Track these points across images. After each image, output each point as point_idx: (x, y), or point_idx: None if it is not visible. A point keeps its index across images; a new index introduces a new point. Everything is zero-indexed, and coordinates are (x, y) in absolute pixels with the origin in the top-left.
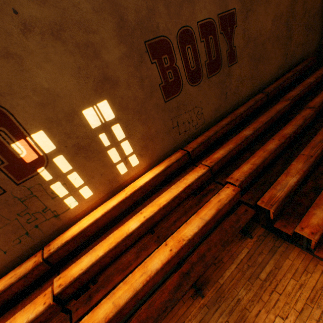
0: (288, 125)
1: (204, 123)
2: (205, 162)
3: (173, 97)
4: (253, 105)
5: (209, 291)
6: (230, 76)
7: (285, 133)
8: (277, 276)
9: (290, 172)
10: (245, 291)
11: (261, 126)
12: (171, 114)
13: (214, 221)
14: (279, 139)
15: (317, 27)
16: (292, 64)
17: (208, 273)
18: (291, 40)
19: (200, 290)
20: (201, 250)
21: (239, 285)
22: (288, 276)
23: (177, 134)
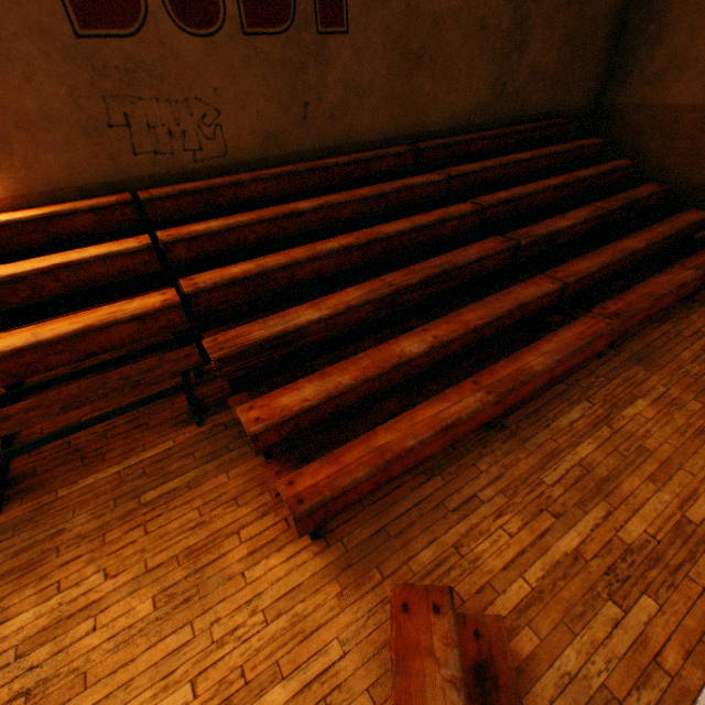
0: (404, 221)
1: (227, 157)
2: (162, 233)
3: (112, 35)
4: (371, 162)
5: (21, 506)
6: (324, 65)
7: (382, 231)
8: (176, 502)
9: (324, 303)
10: (89, 519)
11: (349, 204)
12: (104, 84)
13: (76, 352)
14: (360, 237)
15: (600, 55)
16: (517, 117)
17: (53, 474)
18: (524, 53)
19: (6, 502)
20: (13, 408)
21: (90, 505)
22: (196, 504)
23: (126, 150)
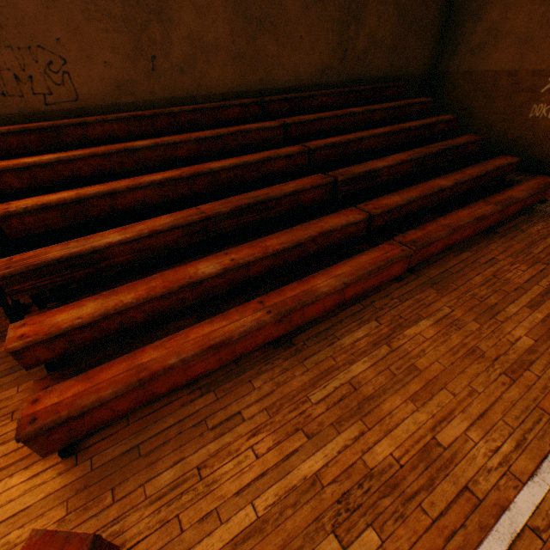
0: (234, 159)
1: (79, 101)
2: None
3: None
4: (217, 111)
5: None
6: (167, 23)
7: (209, 166)
8: None
9: (133, 228)
10: None
11: (186, 144)
12: None
13: None
14: (185, 171)
15: (433, 29)
16: (360, 79)
17: None
18: (361, 24)
19: None
20: None
21: None
22: None
23: None
